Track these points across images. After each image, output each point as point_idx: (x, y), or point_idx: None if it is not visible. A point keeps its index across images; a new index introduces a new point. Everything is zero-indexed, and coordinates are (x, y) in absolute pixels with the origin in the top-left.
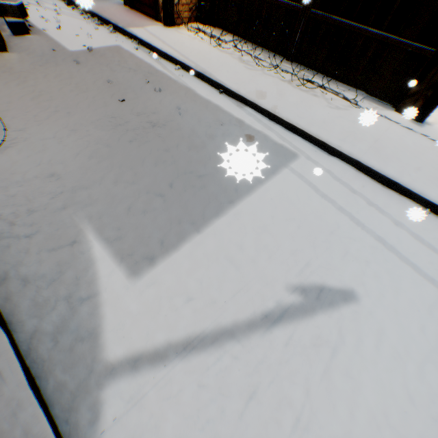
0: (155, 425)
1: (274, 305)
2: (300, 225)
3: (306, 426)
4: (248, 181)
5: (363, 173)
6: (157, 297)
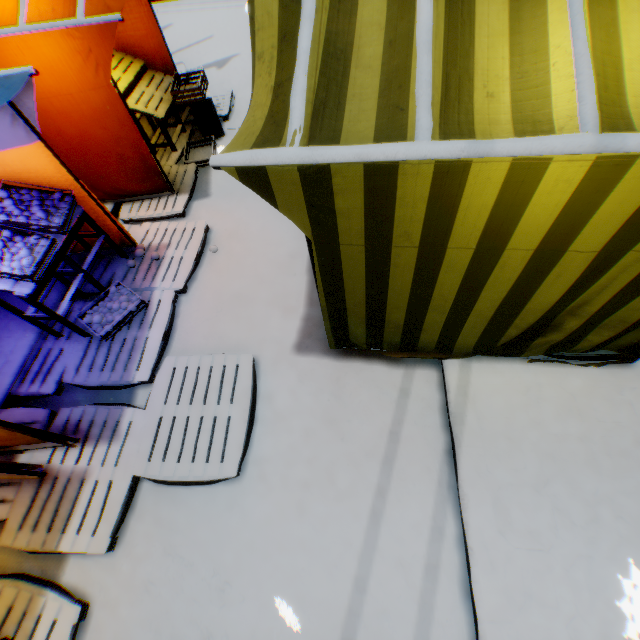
0: None
1: None
2: None
3: None
4: None
5: (171, 1)
6: None
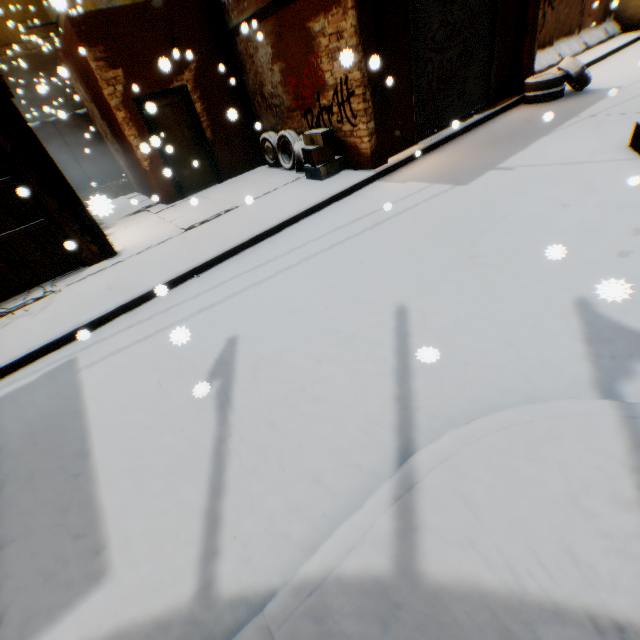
0: (270, 520)
1: (215, 400)
2: (155, 367)
3: (302, 386)
4: (67, 416)
5: (137, 307)
6: (149, 534)
